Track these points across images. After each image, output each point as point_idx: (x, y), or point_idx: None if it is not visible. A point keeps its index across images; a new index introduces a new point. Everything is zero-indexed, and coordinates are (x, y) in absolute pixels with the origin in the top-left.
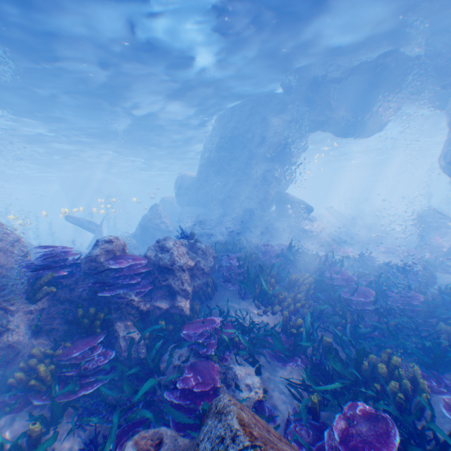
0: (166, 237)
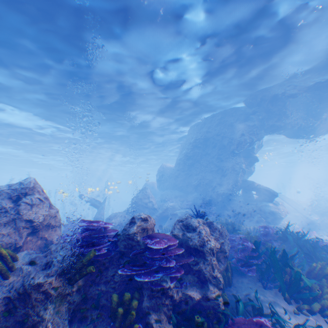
0: (187, 216)
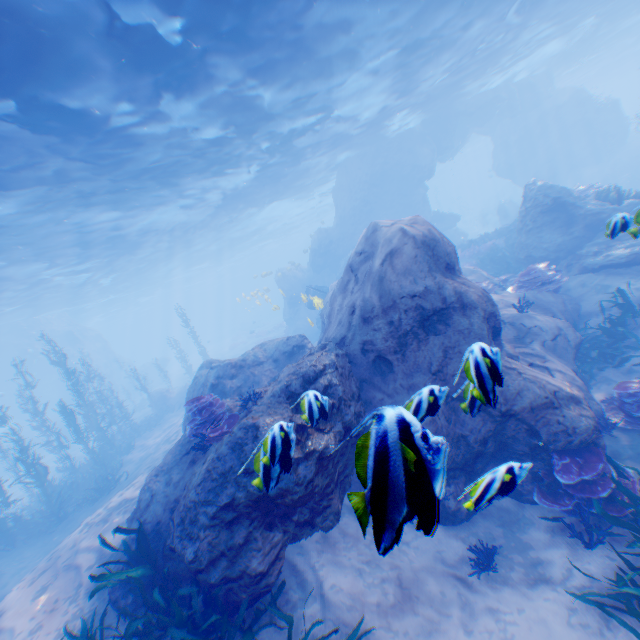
0: None
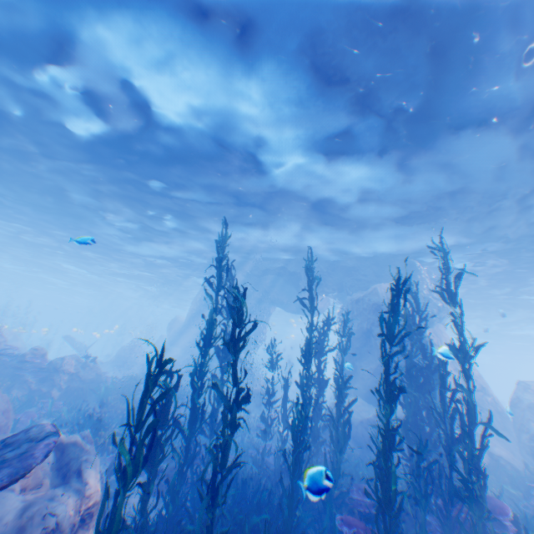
0: (72, 354)
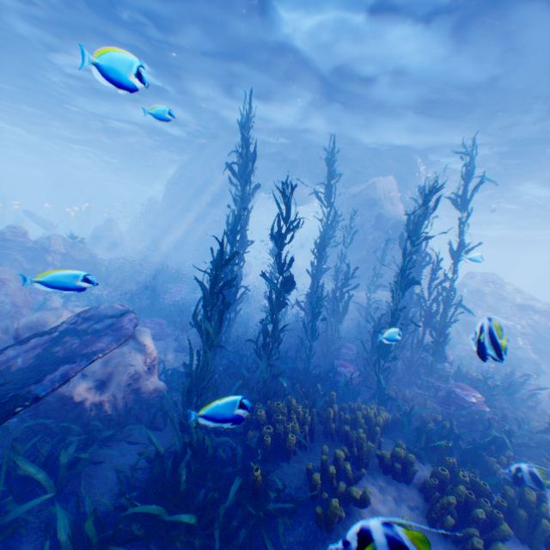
0: (57, 234)
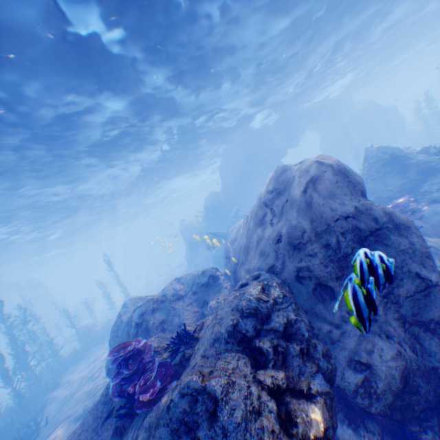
0: None
